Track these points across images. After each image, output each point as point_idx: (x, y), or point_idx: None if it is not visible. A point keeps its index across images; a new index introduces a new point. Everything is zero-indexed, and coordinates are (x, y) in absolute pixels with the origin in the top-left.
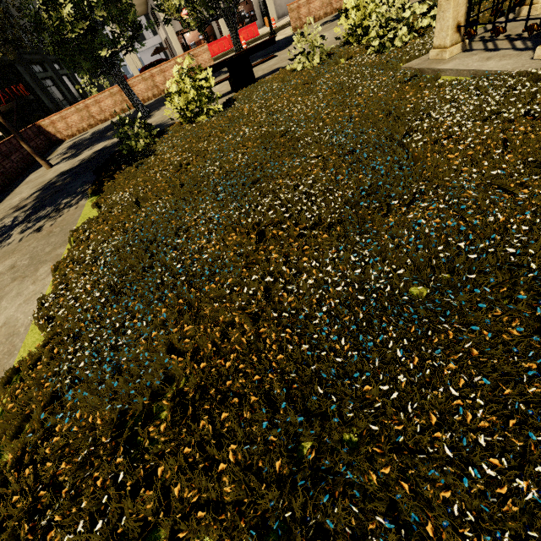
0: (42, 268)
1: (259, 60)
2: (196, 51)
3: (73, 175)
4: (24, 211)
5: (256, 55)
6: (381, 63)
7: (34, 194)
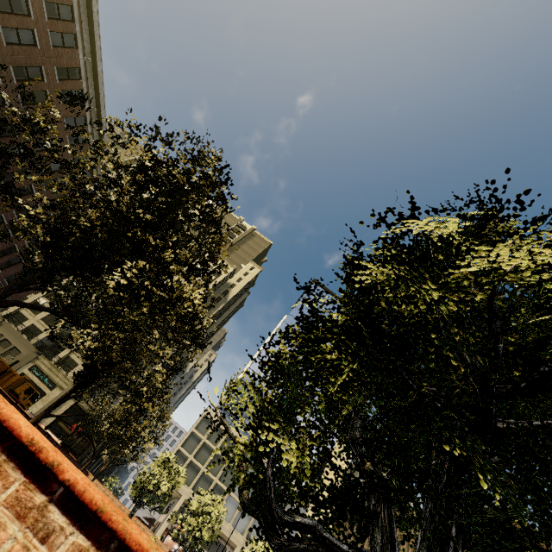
0: None
1: None
2: (163, 545)
3: None
4: None
5: None
6: None
7: None
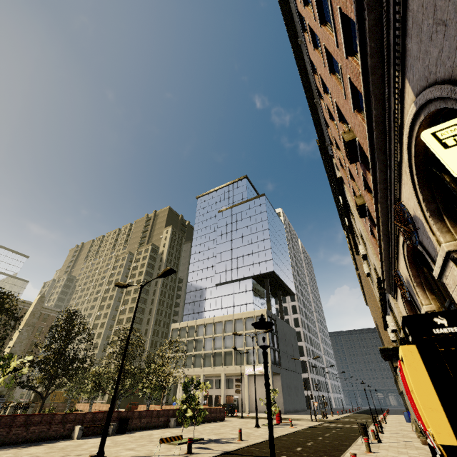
0: None
1: None
2: None
3: None
4: None
5: None
6: None
7: None
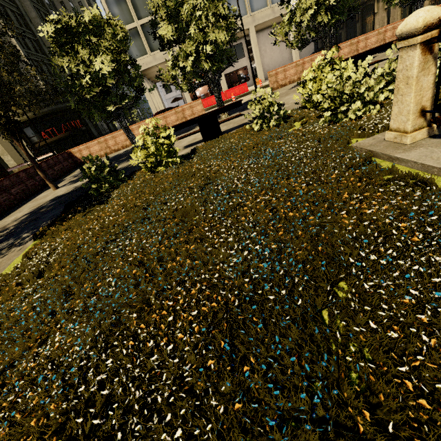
0: None
1: (236, 113)
2: (192, 104)
3: (57, 203)
4: None
5: (237, 108)
6: (331, 135)
7: (23, 217)
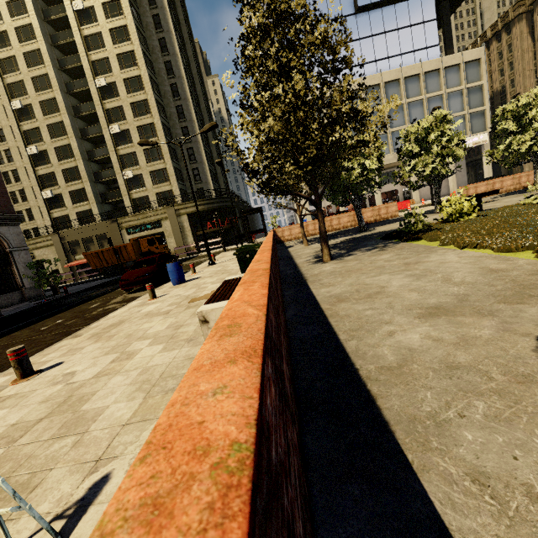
0: (439, 251)
1: None
2: (388, 205)
3: (351, 243)
4: (338, 251)
5: None
6: None
7: None
